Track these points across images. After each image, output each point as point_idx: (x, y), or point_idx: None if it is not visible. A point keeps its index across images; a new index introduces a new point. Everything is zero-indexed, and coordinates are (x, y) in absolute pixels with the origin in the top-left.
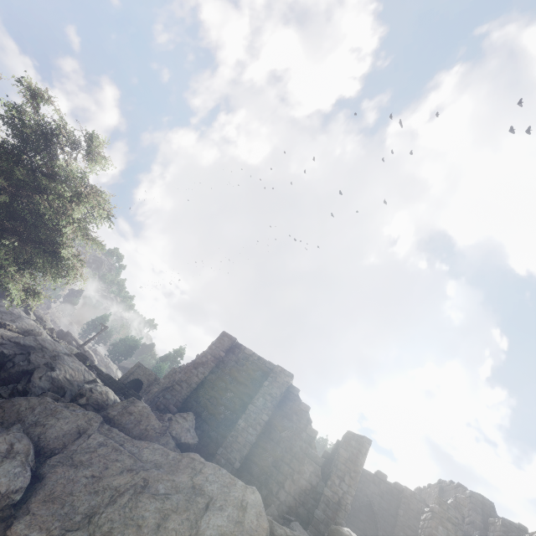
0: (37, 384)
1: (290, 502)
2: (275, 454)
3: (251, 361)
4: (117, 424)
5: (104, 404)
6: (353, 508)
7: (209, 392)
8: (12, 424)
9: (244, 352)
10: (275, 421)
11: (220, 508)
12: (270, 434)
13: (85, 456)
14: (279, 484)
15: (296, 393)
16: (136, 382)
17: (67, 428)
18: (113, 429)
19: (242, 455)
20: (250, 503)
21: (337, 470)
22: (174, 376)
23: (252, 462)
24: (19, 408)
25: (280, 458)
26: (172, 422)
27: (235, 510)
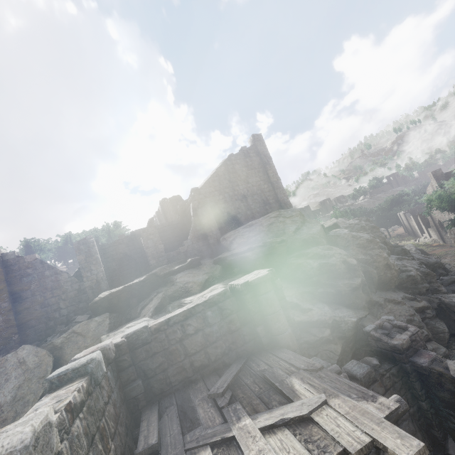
0: None
1: (72, 310)
2: (38, 302)
3: None
4: None
5: None
6: (119, 265)
7: None
8: None
9: None
10: (16, 288)
11: (6, 381)
12: (21, 297)
13: None
14: (57, 310)
15: (14, 256)
16: None
17: None
18: None
19: (13, 328)
20: (26, 356)
21: (84, 269)
22: None
23: (26, 322)
24: None
25: (44, 300)
26: None
27: (18, 370)
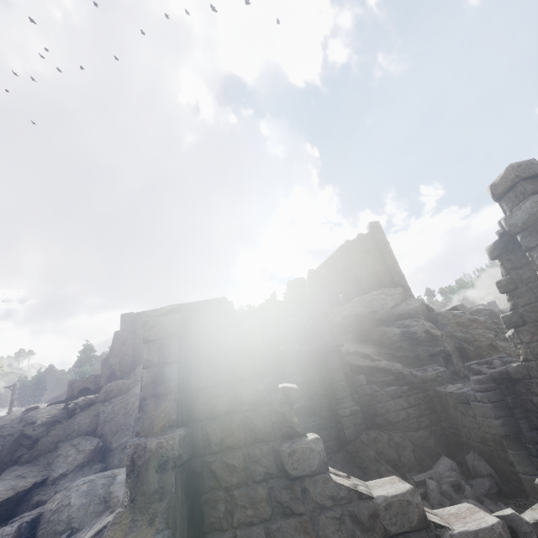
0: (38, 433)
1: None
2: None
3: (152, 316)
4: (110, 399)
5: (91, 402)
6: None
7: (143, 348)
8: (55, 447)
9: (144, 315)
10: None
11: None
12: None
13: (112, 415)
14: None
15: None
16: (83, 391)
17: (88, 420)
18: (111, 400)
19: None
20: None
21: None
22: (108, 363)
23: None
24: (49, 441)
25: None
26: (137, 374)
27: None
